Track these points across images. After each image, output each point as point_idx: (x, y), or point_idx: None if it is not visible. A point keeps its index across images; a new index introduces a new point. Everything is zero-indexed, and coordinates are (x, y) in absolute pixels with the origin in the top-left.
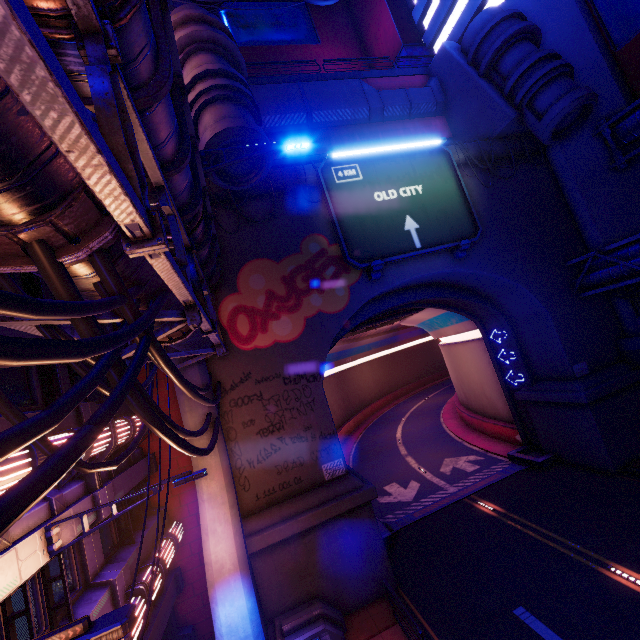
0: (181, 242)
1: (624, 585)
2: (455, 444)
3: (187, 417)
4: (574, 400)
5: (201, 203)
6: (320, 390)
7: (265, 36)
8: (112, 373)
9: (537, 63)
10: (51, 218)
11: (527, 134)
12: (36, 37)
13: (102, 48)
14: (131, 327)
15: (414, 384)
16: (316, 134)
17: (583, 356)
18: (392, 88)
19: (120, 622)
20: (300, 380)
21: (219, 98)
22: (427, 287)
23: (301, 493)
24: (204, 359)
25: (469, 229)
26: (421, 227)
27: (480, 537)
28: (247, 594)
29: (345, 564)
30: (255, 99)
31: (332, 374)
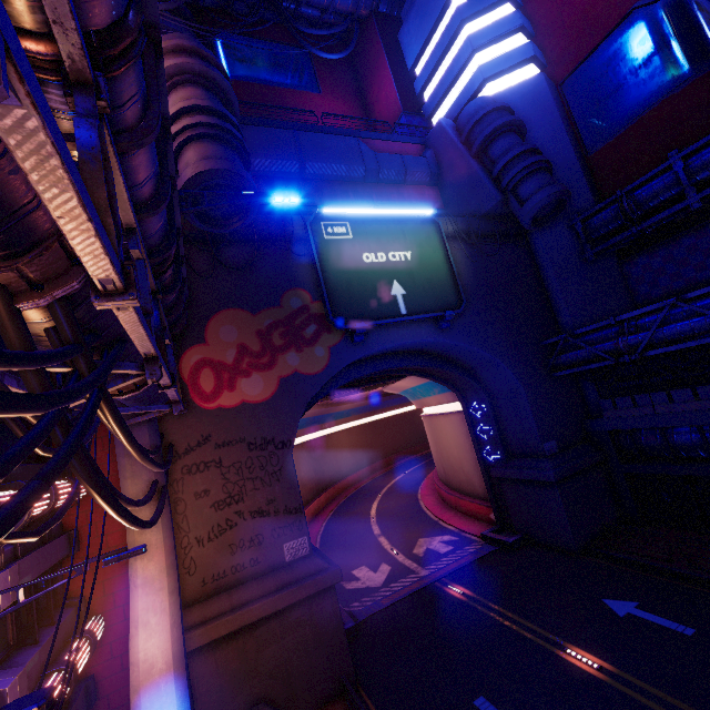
0: (148, 289)
1: (577, 666)
2: (431, 523)
3: (127, 484)
4: (543, 478)
5: (174, 247)
6: (289, 458)
7: (263, 74)
8: (56, 428)
9: (521, 155)
10: (18, 265)
11: (512, 216)
12: (56, 136)
13: (92, 100)
14: (89, 380)
15: (394, 456)
16: (308, 185)
17: (553, 434)
18: (389, 152)
19: (37, 704)
20: (267, 446)
21: (206, 136)
22: (411, 354)
23: (257, 577)
24: (156, 417)
25: (454, 300)
26: (408, 293)
27: (448, 624)
28: (180, 699)
29: (300, 660)
30: (246, 139)
31: (305, 441)
